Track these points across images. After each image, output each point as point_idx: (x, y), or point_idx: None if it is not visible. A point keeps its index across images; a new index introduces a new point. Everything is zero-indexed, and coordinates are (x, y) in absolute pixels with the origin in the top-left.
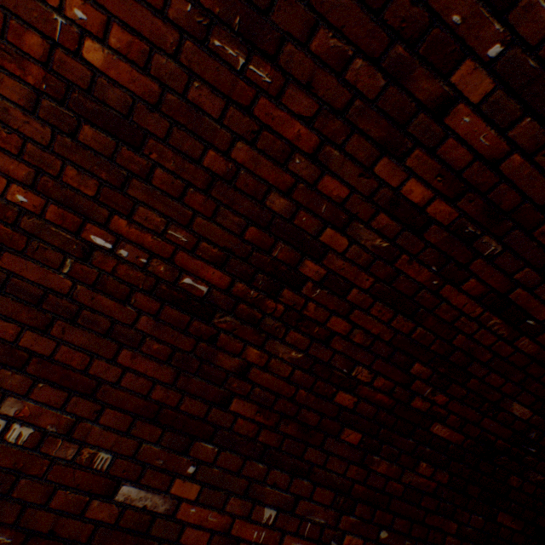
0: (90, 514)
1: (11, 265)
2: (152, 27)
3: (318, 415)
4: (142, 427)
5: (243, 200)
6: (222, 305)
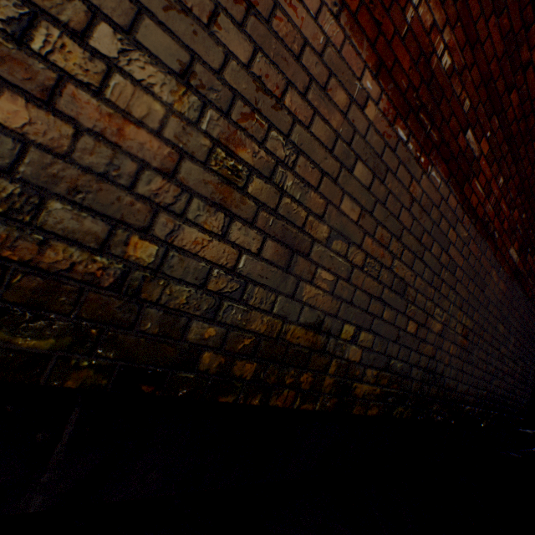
0: (458, 142)
1: None
2: None
3: (533, 122)
4: (481, 90)
5: None
6: None
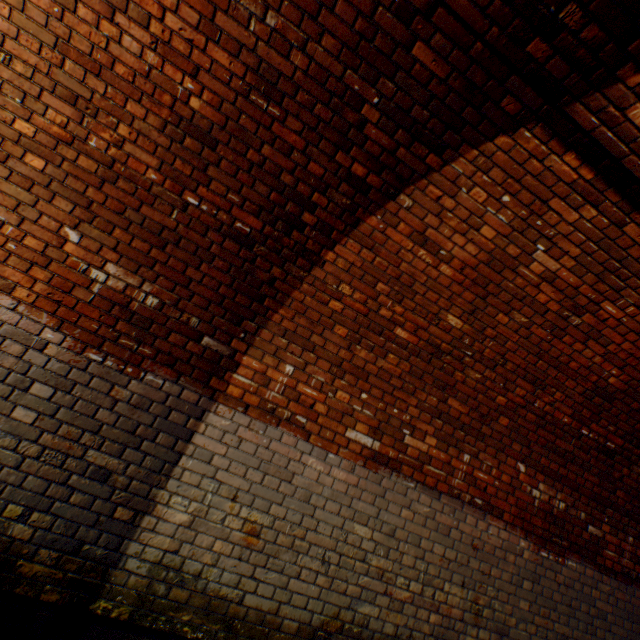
0: (582, 536)
1: (557, 443)
2: (635, 375)
3: None
4: (590, 502)
5: (638, 415)
6: (617, 451)
